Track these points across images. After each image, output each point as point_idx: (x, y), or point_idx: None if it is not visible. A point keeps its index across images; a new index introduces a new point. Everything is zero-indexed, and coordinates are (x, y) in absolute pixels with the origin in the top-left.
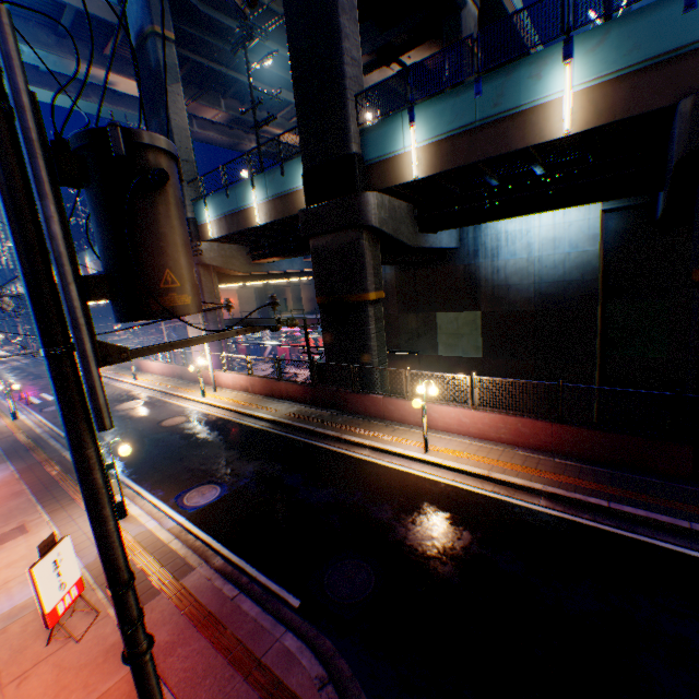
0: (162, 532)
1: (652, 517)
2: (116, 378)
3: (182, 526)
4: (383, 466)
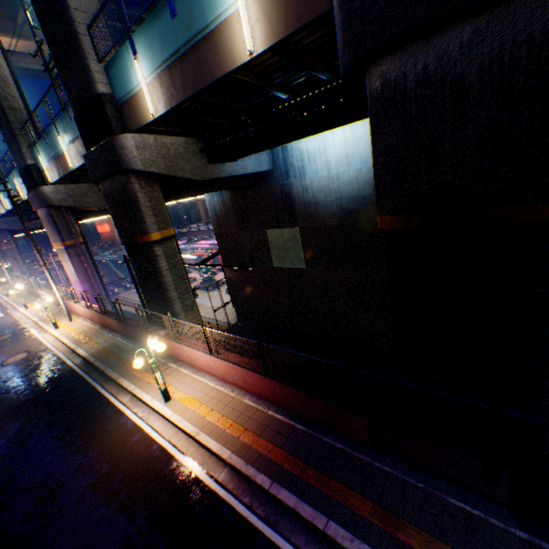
0: None
1: (298, 509)
2: (16, 307)
3: None
4: (126, 420)
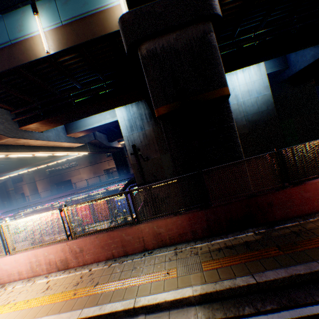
0: None
1: None
2: None
3: None
4: None
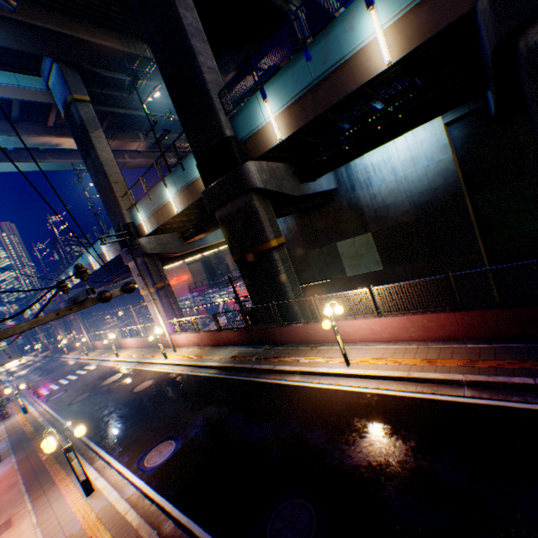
0: (120, 503)
1: None
2: (104, 358)
3: (141, 492)
4: (313, 388)
